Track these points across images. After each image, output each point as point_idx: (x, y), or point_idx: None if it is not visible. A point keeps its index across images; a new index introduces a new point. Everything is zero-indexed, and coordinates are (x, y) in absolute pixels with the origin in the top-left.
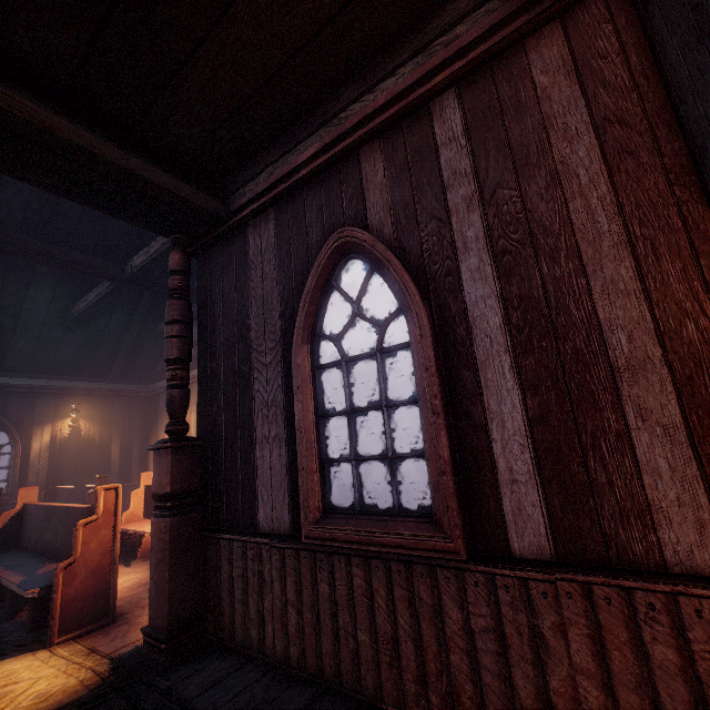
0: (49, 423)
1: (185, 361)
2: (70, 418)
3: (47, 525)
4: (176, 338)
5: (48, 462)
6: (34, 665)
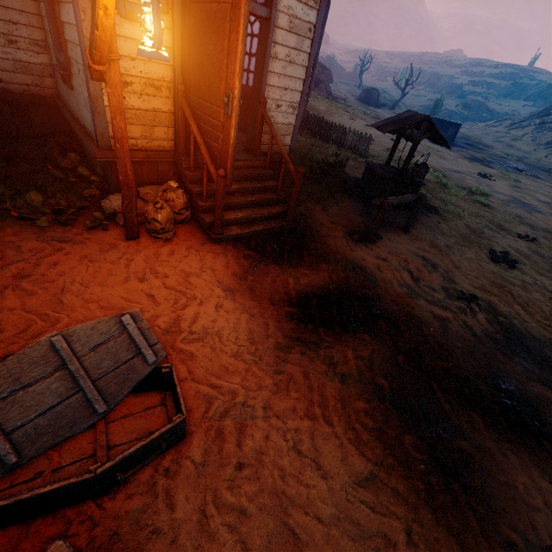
0: None
1: None
2: None
3: None
4: None
5: None
6: None
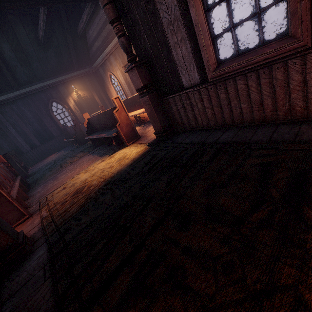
0: (69, 96)
1: (118, 18)
2: (74, 92)
3: (100, 121)
4: (108, 5)
5: (79, 110)
6: (127, 149)
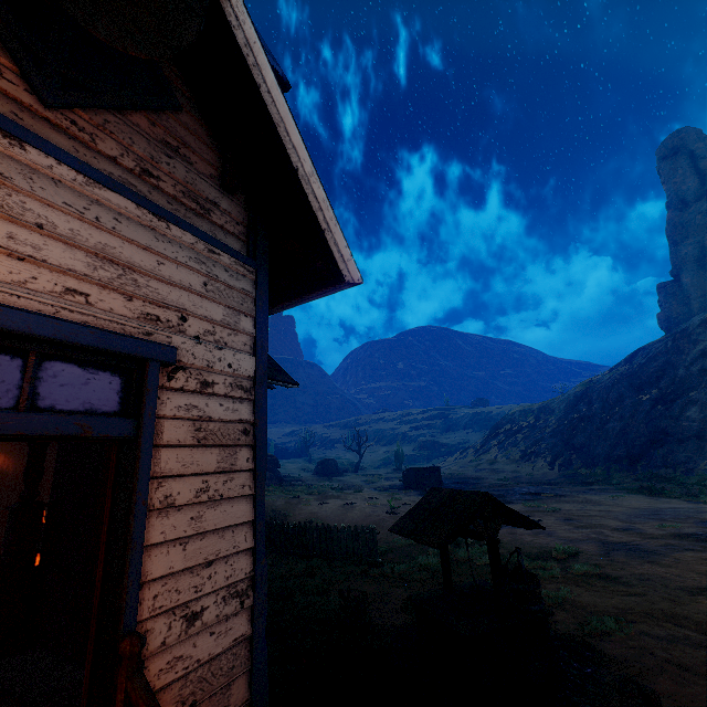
0: None
1: (43, 446)
2: None
3: None
4: None
5: None
6: None
